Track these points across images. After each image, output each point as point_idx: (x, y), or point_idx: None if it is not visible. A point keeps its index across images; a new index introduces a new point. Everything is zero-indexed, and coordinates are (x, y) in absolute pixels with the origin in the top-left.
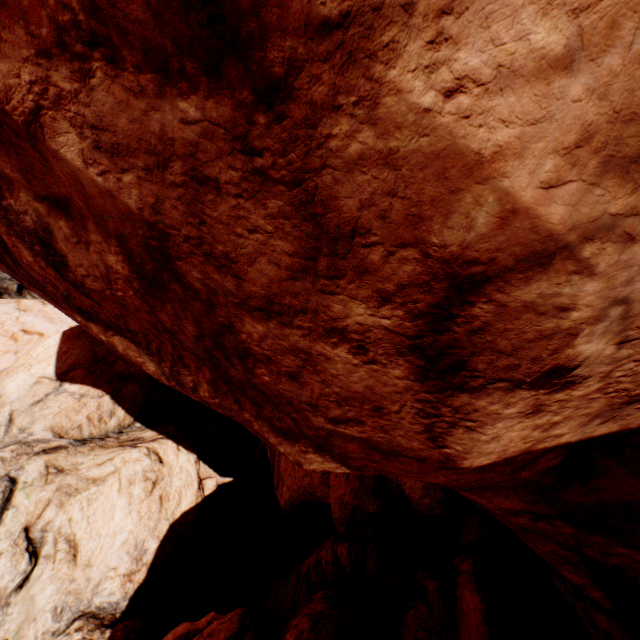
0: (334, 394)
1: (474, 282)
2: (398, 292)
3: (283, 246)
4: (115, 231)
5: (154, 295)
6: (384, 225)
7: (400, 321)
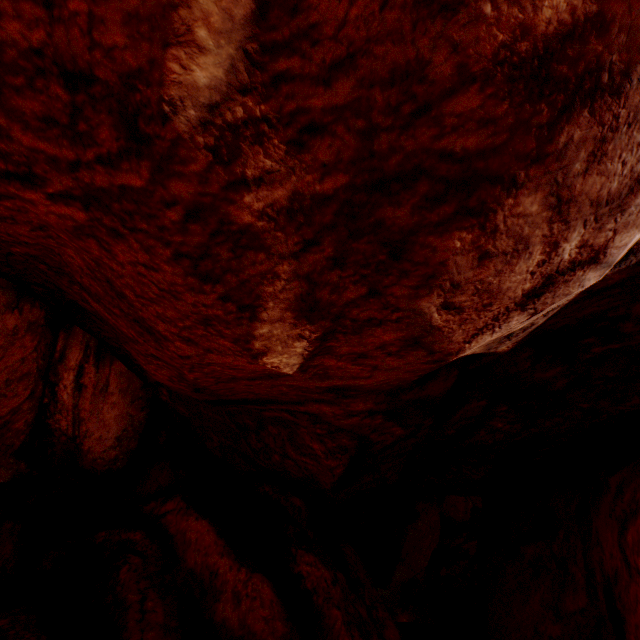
0: (487, 284)
1: (594, 261)
2: (586, 247)
3: (613, 186)
4: (609, 14)
5: (515, 81)
6: (624, 218)
7: (567, 260)
